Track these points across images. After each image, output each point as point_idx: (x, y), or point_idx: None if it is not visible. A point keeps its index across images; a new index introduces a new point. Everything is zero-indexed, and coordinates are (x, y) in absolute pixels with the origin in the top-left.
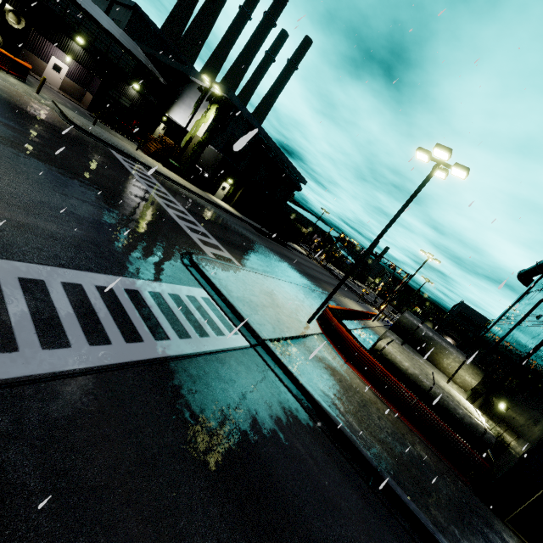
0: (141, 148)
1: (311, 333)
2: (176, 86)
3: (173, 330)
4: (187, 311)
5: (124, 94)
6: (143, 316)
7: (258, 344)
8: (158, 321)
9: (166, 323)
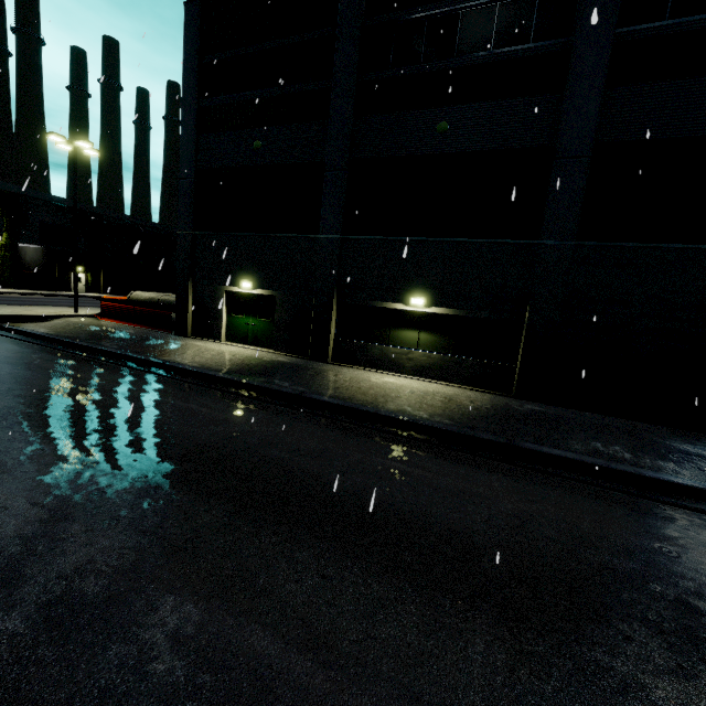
0: None
1: (67, 315)
2: None
3: None
4: None
5: None
6: None
7: None
8: None
9: None
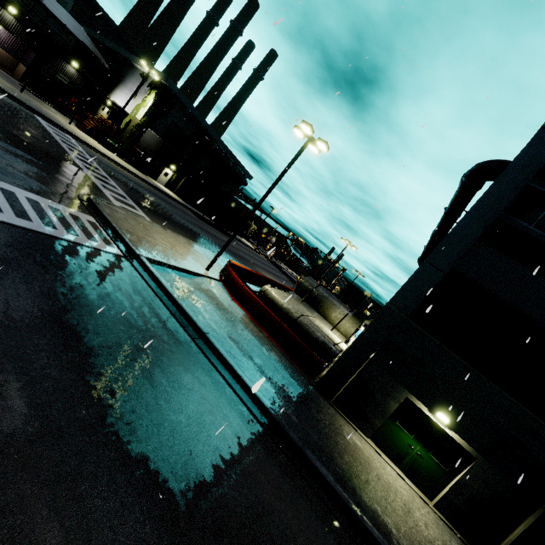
0: (77, 124)
1: (205, 274)
2: (120, 70)
3: (40, 220)
4: (63, 219)
5: (61, 71)
6: (11, 204)
7: (133, 258)
8: (26, 211)
9: (35, 215)
